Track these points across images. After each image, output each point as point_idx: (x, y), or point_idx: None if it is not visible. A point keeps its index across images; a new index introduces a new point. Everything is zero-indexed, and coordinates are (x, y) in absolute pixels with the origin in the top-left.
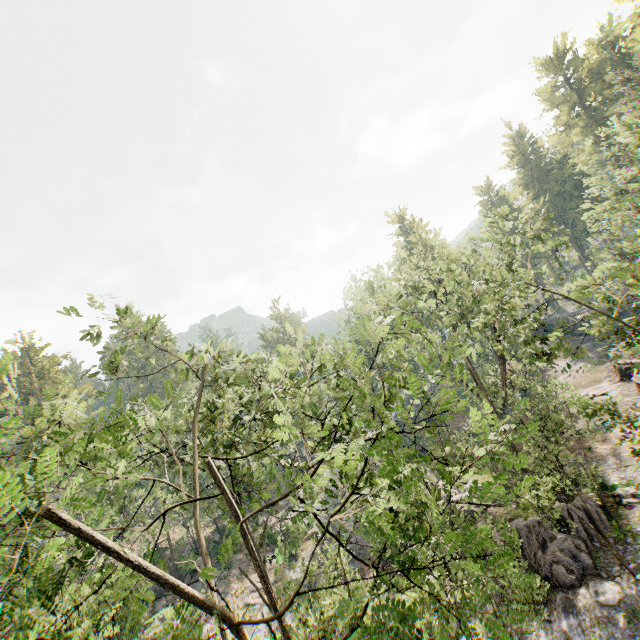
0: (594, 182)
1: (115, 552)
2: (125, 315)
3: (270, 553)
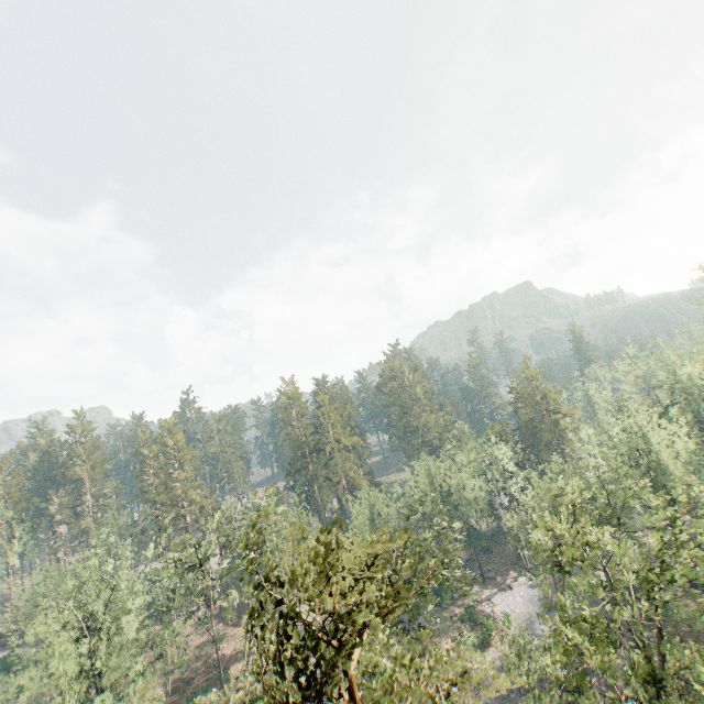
0: None
1: None
2: None
3: (467, 628)
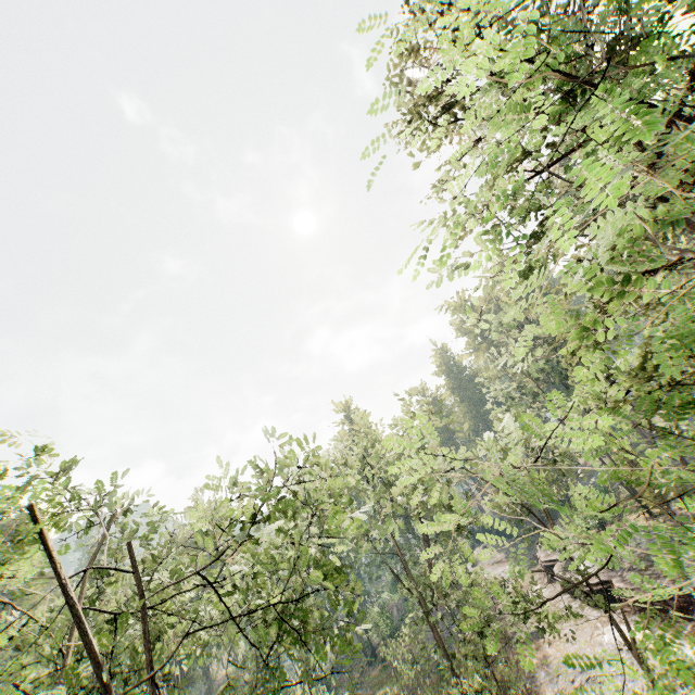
0: (488, 389)
1: (56, 562)
2: (44, 452)
3: None
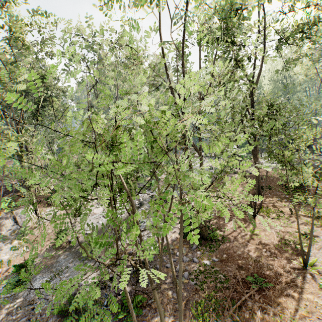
0: None
1: None
2: None
3: None
